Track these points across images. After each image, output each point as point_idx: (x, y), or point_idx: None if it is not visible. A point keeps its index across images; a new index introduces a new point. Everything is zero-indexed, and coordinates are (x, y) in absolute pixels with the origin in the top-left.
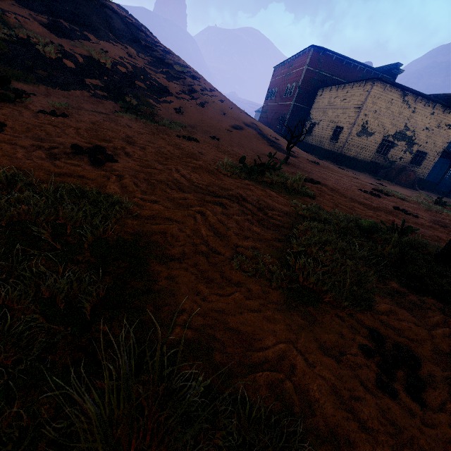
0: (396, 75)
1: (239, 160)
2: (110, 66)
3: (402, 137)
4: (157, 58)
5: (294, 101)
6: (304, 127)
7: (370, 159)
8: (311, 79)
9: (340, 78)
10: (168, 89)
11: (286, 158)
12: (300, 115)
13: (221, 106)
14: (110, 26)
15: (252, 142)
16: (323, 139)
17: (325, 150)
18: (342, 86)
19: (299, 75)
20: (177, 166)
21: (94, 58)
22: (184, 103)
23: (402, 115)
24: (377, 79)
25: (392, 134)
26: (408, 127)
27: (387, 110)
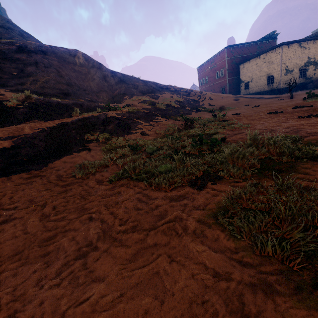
0: (276, 37)
1: (317, 95)
2: (182, 101)
3: (309, 64)
4: (174, 90)
5: (228, 77)
6: (240, 87)
7: (297, 83)
8: (231, 63)
9: (246, 54)
10: (195, 100)
11: (291, 96)
12: (234, 83)
13: (215, 96)
14: (153, 88)
15: (255, 101)
16: (261, 87)
17: (267, 91)
18: (257, 57)
19: (224, 64)
20: (311, 103)
21: (177, 100)
22: (206, 102)
23: (304, 54)
24: (283, 45)
25: (303, 65)
26: (310, 57)
27: (295, 56)
